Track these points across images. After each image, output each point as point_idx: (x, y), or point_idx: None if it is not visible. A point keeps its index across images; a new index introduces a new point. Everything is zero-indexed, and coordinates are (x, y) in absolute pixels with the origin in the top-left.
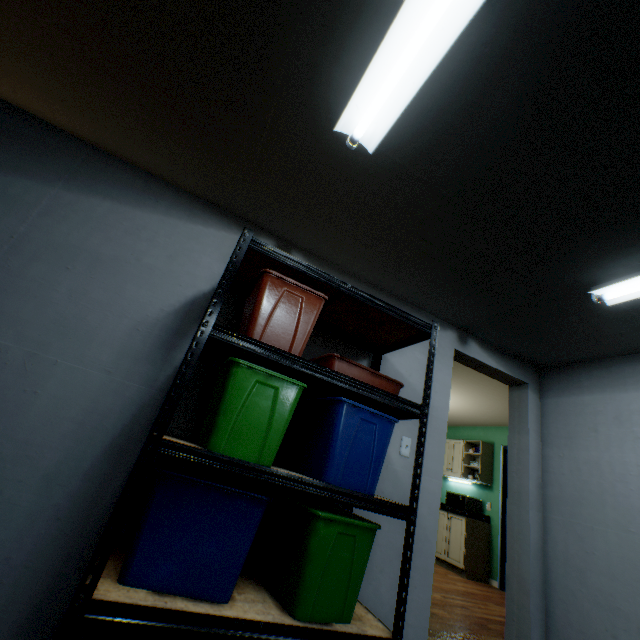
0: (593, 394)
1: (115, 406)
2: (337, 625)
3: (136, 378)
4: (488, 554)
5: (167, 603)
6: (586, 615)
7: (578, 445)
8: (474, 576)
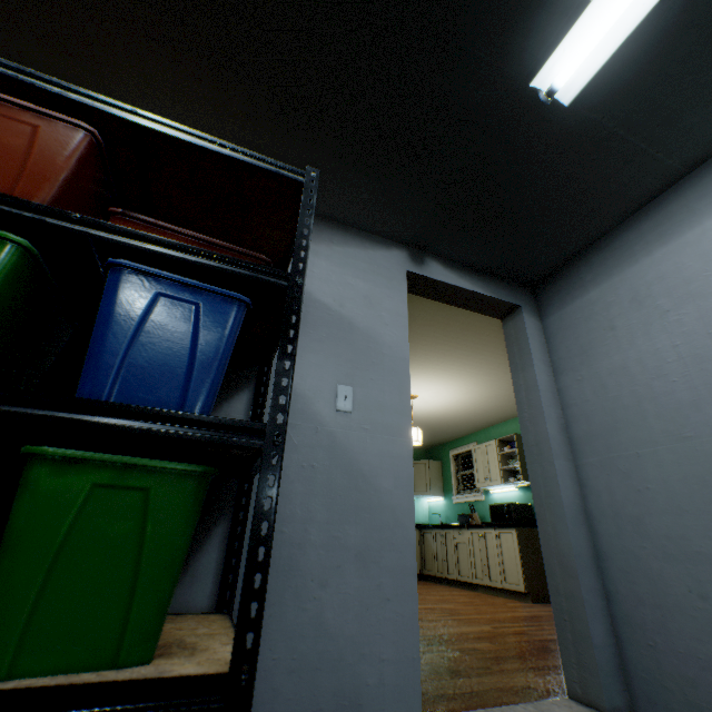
0: (599, 285)
1: None
2: (92, 675)
3: None
4: None
5: None
6: (658, 579)
7: (596, 356)
8: (541, 598)
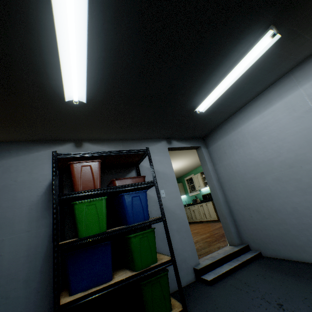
0: (220, 140)
1: (39, 242)
2: (152, 265)
3: (41, 227)
4: None
5: (89, 291)
6: (243, 214)
7: (223, 160)
8: None
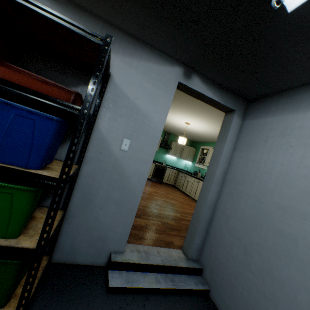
0: (274, 116)
1: None
2: None
3: None
4: None
5: None
6: (223, 236)
7: (252, 150)
8: None
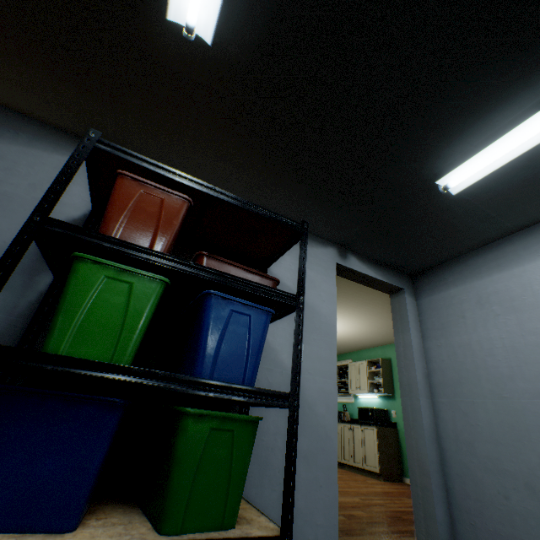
0: (457, 287)
1: None
2: (216, 533)
3: None
4: (399, 456)
5: None
6: (480, 483)
7: (451, 333)
8: (390, 478)
